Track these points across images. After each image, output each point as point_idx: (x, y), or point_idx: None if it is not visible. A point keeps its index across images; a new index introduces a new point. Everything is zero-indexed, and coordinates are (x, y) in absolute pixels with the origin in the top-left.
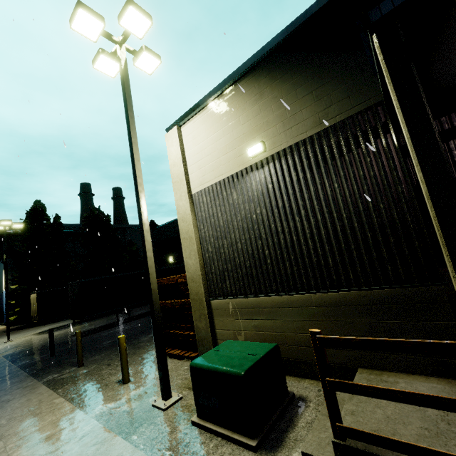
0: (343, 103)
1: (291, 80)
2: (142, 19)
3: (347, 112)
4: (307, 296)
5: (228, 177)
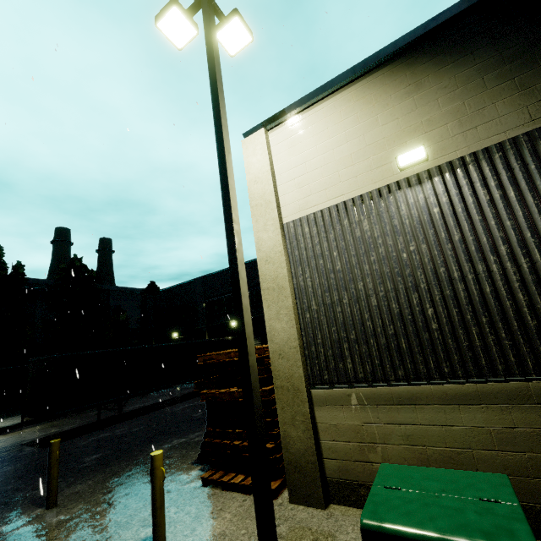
0: None
1: (472, 64)
2: None
3: None
4: (519, 384)
5: (353, 199)
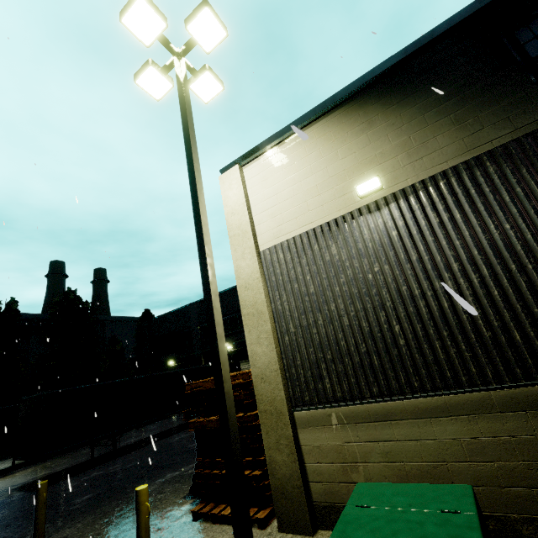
0: (501, 125)
1: (414, 104)
2: (217, 28)
3: (508, 135)
4: (482, 394)
5: (321, 225)
